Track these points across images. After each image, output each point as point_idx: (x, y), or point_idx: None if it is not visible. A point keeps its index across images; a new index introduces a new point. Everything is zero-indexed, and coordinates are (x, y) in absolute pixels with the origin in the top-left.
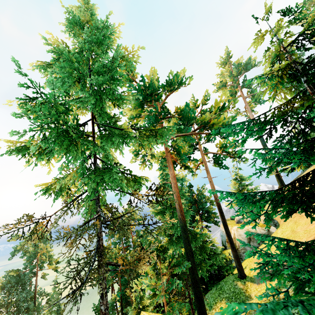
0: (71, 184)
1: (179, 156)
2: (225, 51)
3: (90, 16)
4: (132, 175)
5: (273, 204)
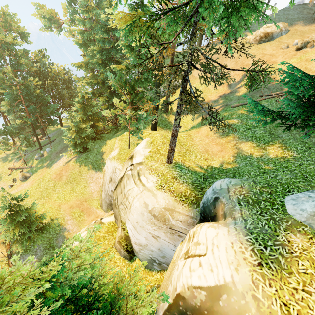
0: None
1: None
2: None
3: None
4: None
5: (311, 85)
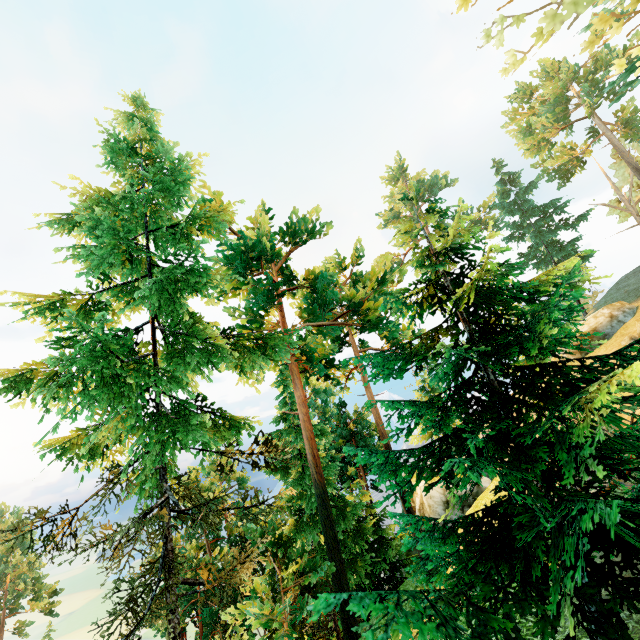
0: (113, 443)
1: (312, 365)
2: (395, 159)
3: (147, 129)
4: (224, 416)
5: (420, 472)
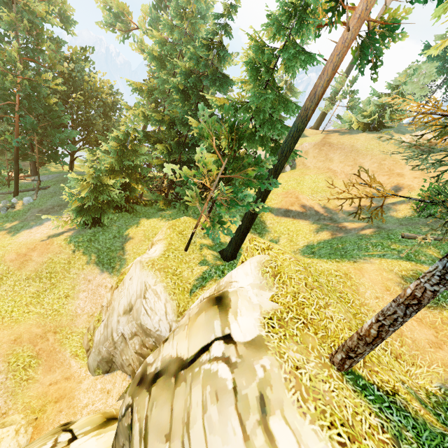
0: None
1: None
2: None
3: None
4: None
5: None
